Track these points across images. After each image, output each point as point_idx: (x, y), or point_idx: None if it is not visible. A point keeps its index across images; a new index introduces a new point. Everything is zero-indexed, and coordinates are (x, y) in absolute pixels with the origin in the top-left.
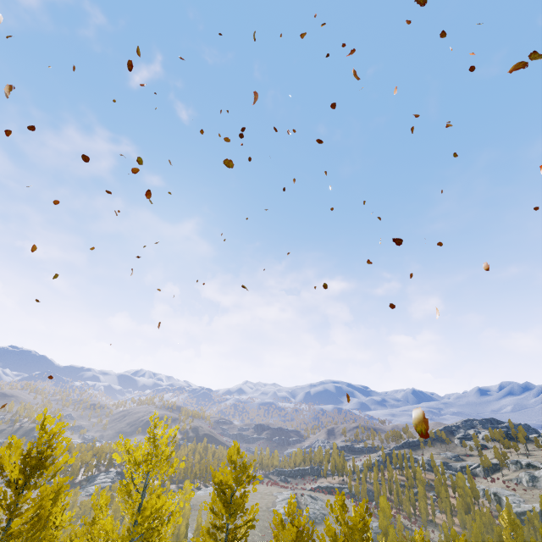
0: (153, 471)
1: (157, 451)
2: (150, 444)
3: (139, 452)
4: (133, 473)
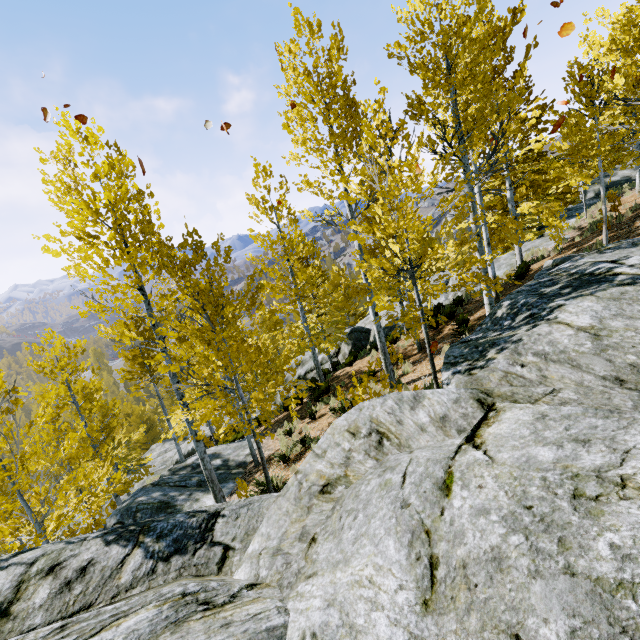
0: None
1: None
2: None
3: None
4: None
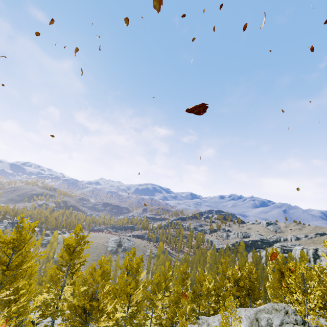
0: (18, 247)
1: (20, 238)
2: (16, 233)
3: (7, 239)
4: (3, 249)
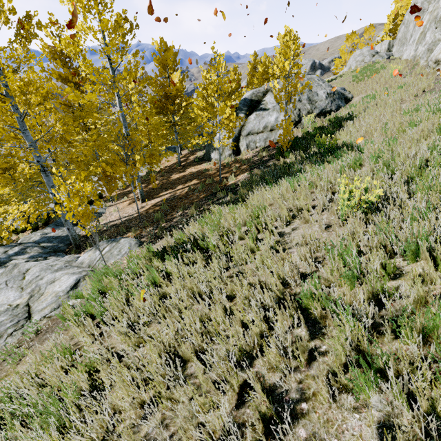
0: None
1: None
2: None
3: None
4: None
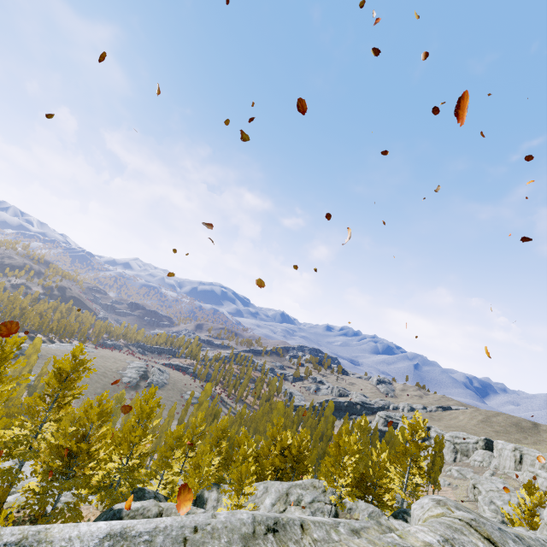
0: None
1: (3, 356)
2: None
3: None
4: None
